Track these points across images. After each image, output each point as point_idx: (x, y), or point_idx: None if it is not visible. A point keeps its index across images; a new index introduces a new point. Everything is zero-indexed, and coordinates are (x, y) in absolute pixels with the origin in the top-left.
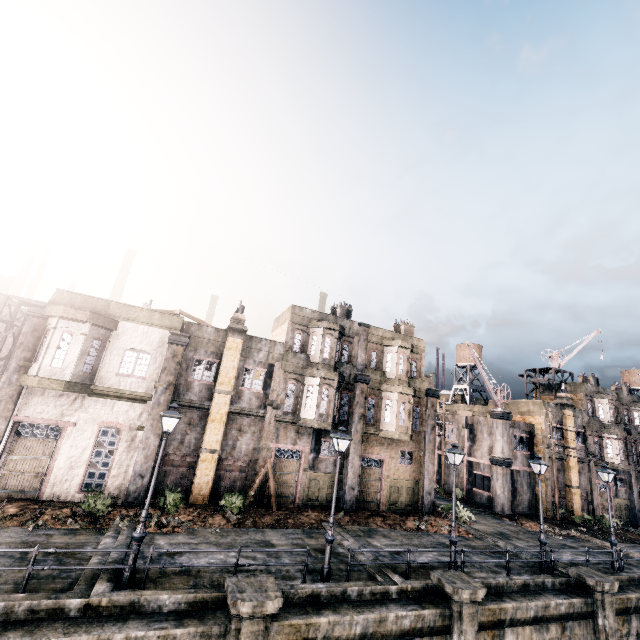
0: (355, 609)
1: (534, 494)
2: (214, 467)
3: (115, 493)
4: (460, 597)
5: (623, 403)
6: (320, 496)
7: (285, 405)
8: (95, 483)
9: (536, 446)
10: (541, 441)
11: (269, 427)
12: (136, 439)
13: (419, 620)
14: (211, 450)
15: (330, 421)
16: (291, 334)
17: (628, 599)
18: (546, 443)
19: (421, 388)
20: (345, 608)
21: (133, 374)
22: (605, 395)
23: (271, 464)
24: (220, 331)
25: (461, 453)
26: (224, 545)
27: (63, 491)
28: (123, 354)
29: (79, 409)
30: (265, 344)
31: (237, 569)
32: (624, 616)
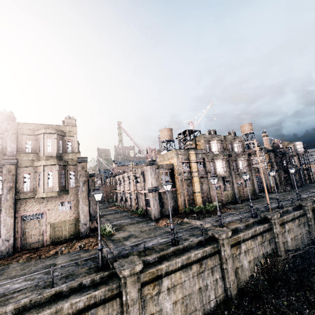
0: None
1: (176, 202)
2: None
3: None
4: None
5: (228, 141)
6: None
7: None
8: None
9: (175, 175)
10: (176, 172)
11: None
12: None
13: None
14: None
15: None
16: None
17: (158, 270)
18: (178, 172)
19: (73, 158)
20: None
21: None
22: (215, 138)
23: None
24: None
25: None
26: None
27: None
28: None
29: None
30: None
31: None
32: (155, 282)
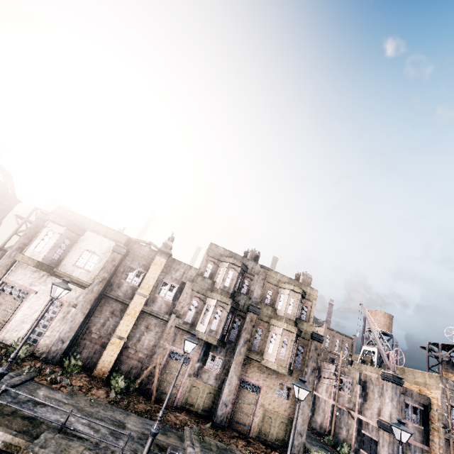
0: None
1: None
2: (118, 351)
3: (43, 349)
4: None
5: None
6: (197, 403)
7: (186, 316)
8: (33, 338)
9: (431, 422)
10: (437, 418)
11: (169, 331)
12: (69, 313)
13: None
14: (120, 336)
15: (217, 338)
16: (205, 263)
17: None
18: (442, 421)
19: (307, 330)
20: None
21: (84, 267)
22: None
23: (163, 362)
24: (153, 251)
25: (306, 388)
26: (85, 412)
27: (11, 337)
28: (82, 252)
29: (43, 283)
30: (183, 266)
31: (73, 433)
32: None
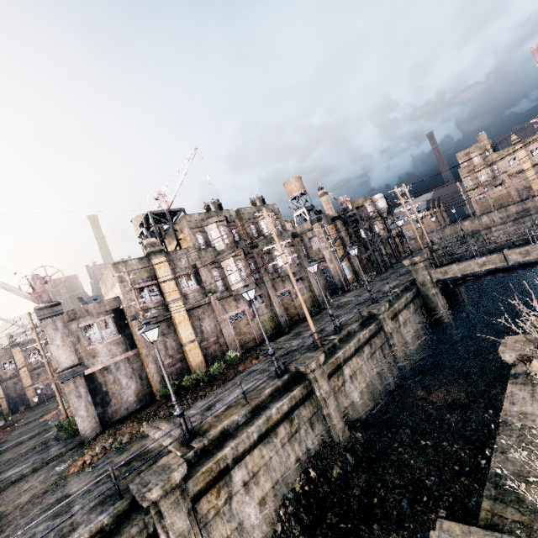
0: None
1: (144, 379)
2: None
3: None
4: None
5: (246, 218)
6: None
7: None
8: None
9: (129, 322)
10: (128, 314)
11: None
12: None
13: None
14: None
15: None
16: None
17: None
18: (131, 314)
19: None
20: None
21: None
22: (211, 219)
23: None
24: None
25: None
26: None
27: None
28: None
29: None
30: None
31: None
32: None
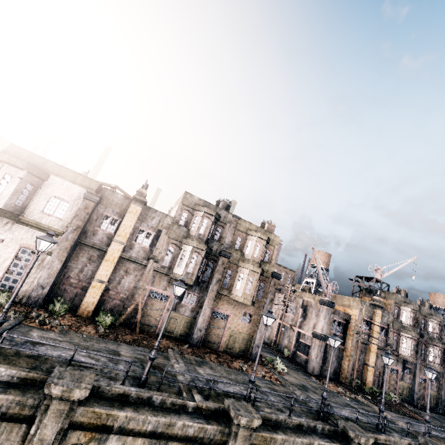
0: (153, 412)
1: (340, 365)
2: (100, 293)
3: (21, 295)
4: (239, 421)
5: (422, 314)
6: (176, 331)
7: (164, 261)
8: (9, 285)
9: (349, 331)
10: (353, 328)
11: (148, 274)
12: (45, 260)
13: (202, 431)
14: (100, 281)
15: (193, 279)
16: (180, 212)
17: None
18: (356, 330)
19: (269, 270)
20: (145, 409)
21: (53, 215)
22: (409, 305)
23: (144, 300)
24: (127, 199)
25: (273, 317)
26: (81, 346)
27: None
28: (49, 199)
29: (8, 231)
30: (158, 215)
31: (78, 364)
32: None
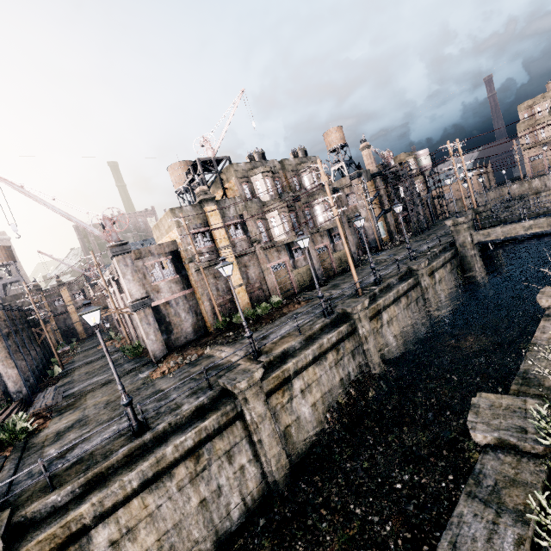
0: None
1: (199, 315)
2: None
3: None
4: None
5: (289, 170)
6: None
7: None
8: None
9: (185, 264)
10: (184, 257)
11: None
12: None
13: None
14: None
15: None
16: None
17: (68, 523)
18: (188, 257)
19: None
20: None
21: None
22: (258, 169)
23: None
24: None
25: None
26: None
27: None
28: None
29: None
30: None
31: None
32: (69, 549)
